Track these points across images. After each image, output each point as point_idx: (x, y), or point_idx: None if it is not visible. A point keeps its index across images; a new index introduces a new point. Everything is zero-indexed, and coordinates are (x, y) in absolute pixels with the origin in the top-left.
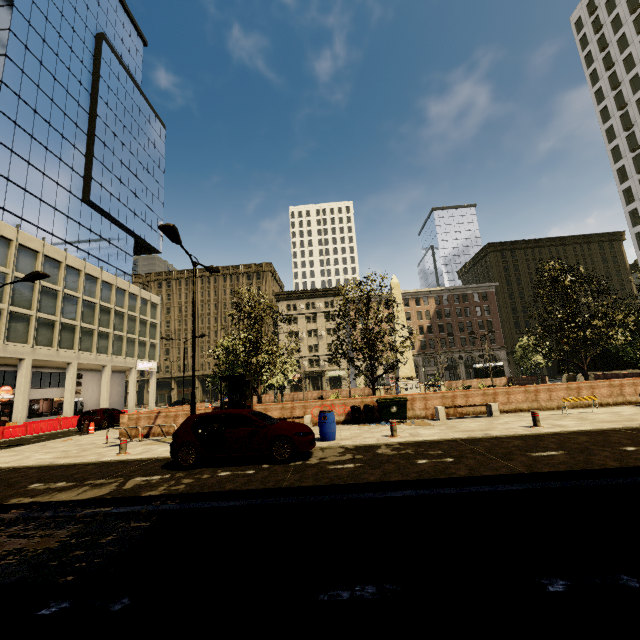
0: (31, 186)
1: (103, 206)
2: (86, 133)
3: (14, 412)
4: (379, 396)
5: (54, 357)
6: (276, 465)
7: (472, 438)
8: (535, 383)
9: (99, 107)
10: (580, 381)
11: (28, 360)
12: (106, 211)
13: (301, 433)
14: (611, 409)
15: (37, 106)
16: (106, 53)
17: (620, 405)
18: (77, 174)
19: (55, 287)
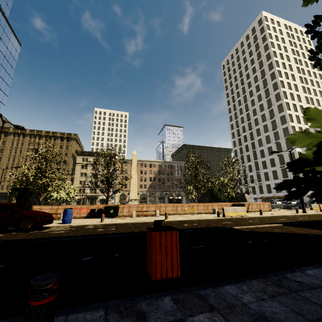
0: None
1: None
2: None
3: None
4: (107, 205)
5: None
6: (21, 232)
7: (136, 222)
8: None
9: None
10: None
11: None
12: None
13: (42, 216)
14: (202, 214)
15: None
16: None
17: (206, 213)
18: None
19: None
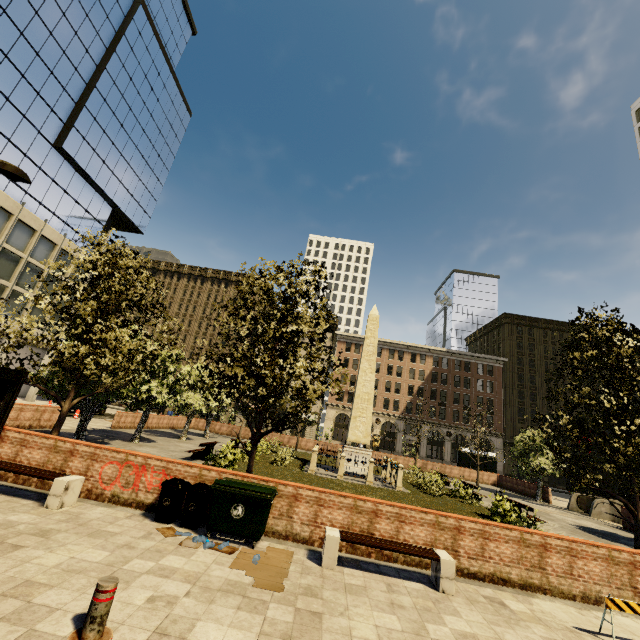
0: None
1: (79, 160)
2: (86, 82)
3: None
4: (234, 472)
5: None
6: None
7: None
8: (533, 493)
9: (111, 63)
10: (597, 510)
11: None
12: (81, 166)
13: None
14: None
15: (27, 30)
16: (140, 18)
17: None
18: (57, 117)
19: None
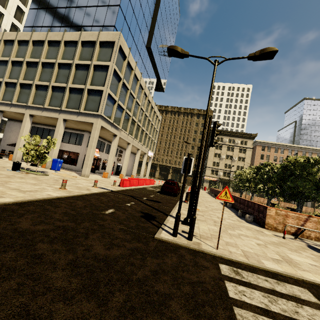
0: (131, 27)
1: (153, 53)
2: (154, 4)
3: (107, 166)
4: None
5: (126, 138)
6: None
7: None
8: None
9: None
10: None
11: (118, 137)
12: (154, 57)
13: None
14: None
15: None
16: None
17: None
18: (147, 29)
19: (134, 95)
